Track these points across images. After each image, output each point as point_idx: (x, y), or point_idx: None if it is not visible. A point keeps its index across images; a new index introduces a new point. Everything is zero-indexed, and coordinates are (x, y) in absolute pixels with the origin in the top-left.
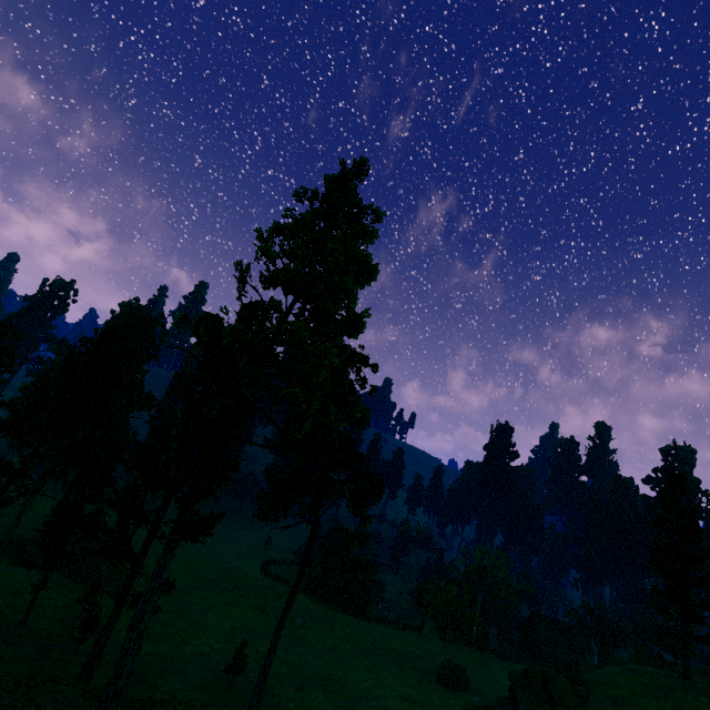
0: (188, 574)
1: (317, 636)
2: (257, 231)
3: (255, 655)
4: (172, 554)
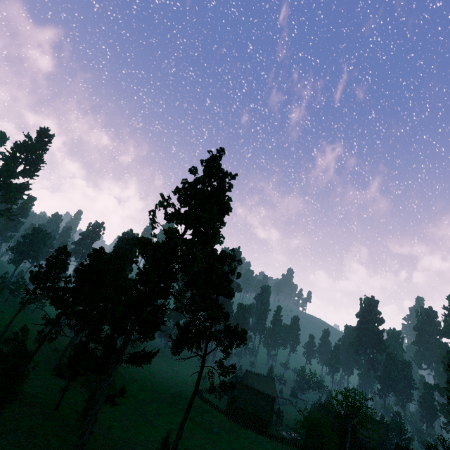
0: (151, 393)
1: (226, 441)
2: (161, 194)
3: (181, 446)
4: (115, 368)
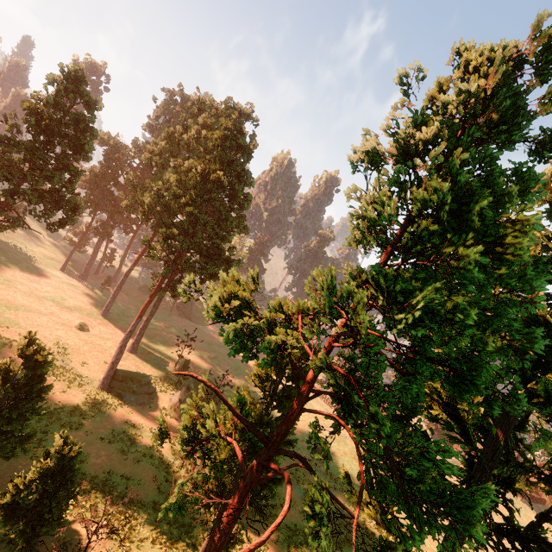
0: None
1: None
2: None
3: None
4: None
